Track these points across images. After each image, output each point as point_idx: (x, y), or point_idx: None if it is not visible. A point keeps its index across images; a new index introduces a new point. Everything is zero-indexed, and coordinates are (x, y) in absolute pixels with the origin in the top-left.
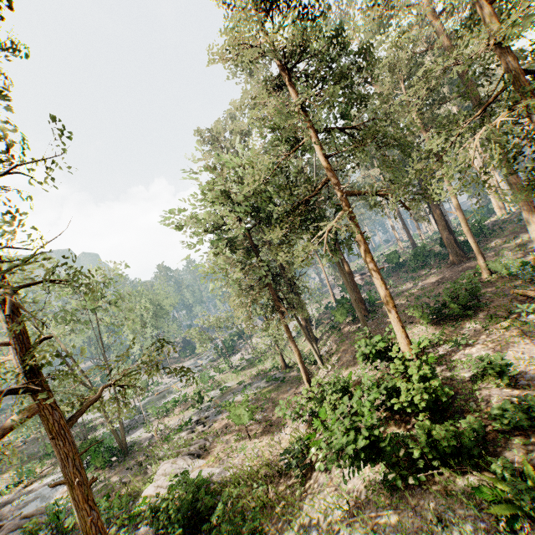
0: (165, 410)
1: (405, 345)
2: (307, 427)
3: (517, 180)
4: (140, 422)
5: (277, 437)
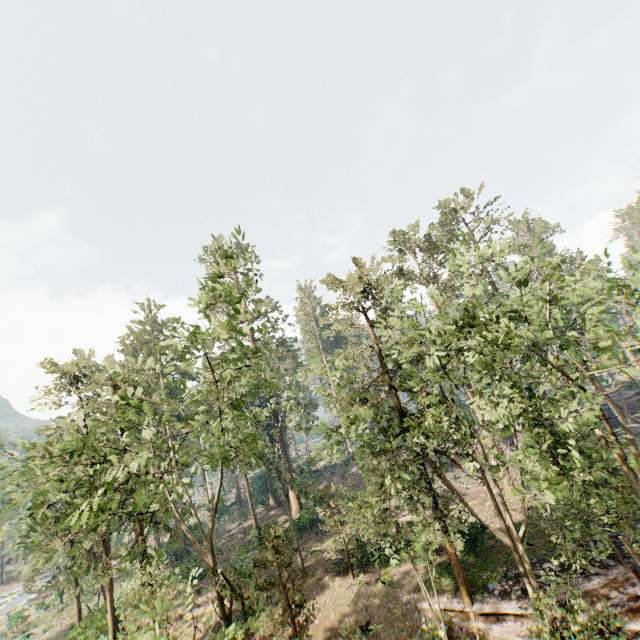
0: None
1: (109, 620)
2: None
3: (287, 462)
4: None
5: None
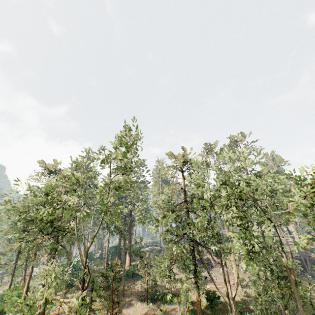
0: None
1: (24, 291)
2: None
3: (129, 240)
4: None
5: None
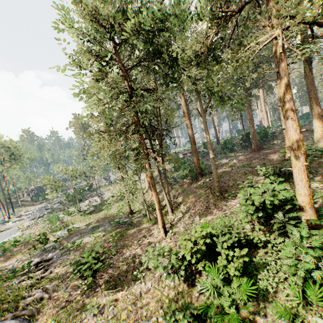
0: (2, 249)
1: (305, 195)
2: (173, 278)
3: (316, 95)
4: None
5: (135, 288)
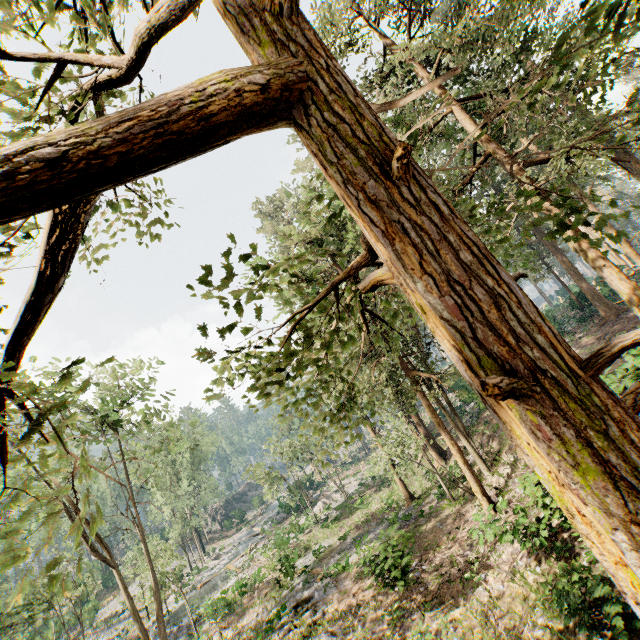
0: (224, 604)
1: None
2: (536, 563)
3: None
4: (184, 635)
5: (478, 598)
